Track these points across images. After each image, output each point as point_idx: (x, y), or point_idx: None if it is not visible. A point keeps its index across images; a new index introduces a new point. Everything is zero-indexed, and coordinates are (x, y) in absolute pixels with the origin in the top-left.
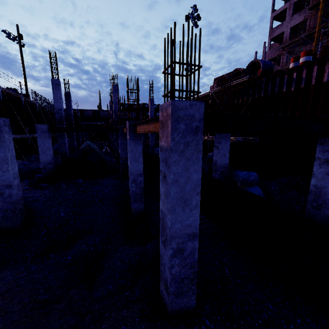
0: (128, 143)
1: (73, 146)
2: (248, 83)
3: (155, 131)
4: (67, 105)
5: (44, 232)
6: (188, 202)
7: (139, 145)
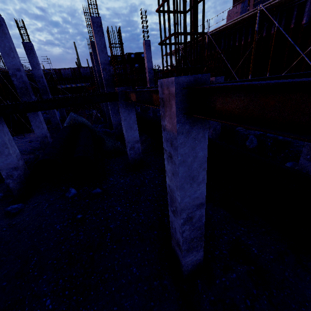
0: (173, 141)
1: (56, 121)
2: None
3: None
4: (32, 63)
5: None
6: None
7: (199, 143)
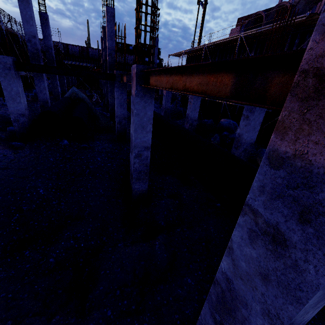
0: (134, 101)
1: (57, 92)
2: (297, 27)
3: (209, 93)
4: (44, 33)
5: (16, 217)
6: (322, 301)
7: (148, 105)
